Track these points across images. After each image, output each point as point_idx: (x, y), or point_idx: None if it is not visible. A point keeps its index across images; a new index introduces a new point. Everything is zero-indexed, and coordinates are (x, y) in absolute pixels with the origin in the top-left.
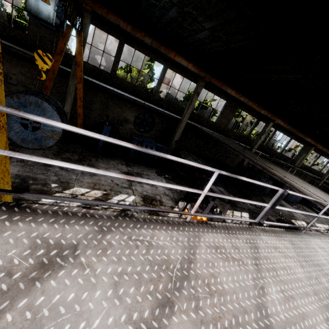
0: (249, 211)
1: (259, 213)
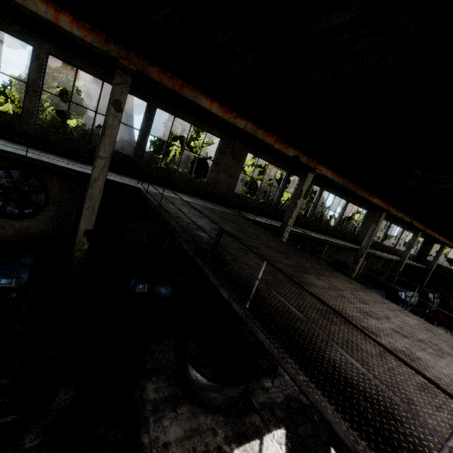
0: (288, 410)
1: (314, 410)
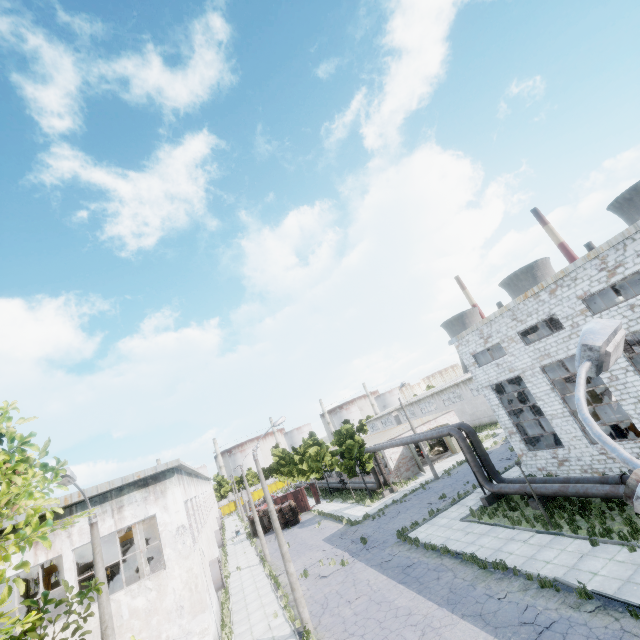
0: None
1: None
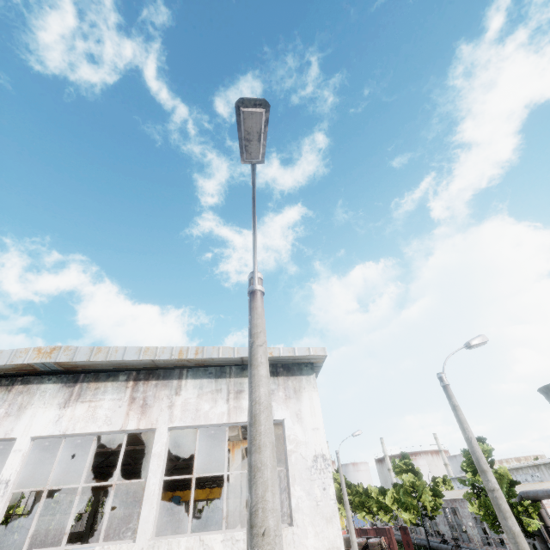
0: None
1: None
